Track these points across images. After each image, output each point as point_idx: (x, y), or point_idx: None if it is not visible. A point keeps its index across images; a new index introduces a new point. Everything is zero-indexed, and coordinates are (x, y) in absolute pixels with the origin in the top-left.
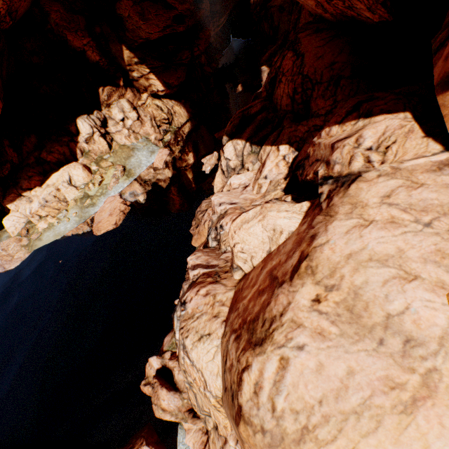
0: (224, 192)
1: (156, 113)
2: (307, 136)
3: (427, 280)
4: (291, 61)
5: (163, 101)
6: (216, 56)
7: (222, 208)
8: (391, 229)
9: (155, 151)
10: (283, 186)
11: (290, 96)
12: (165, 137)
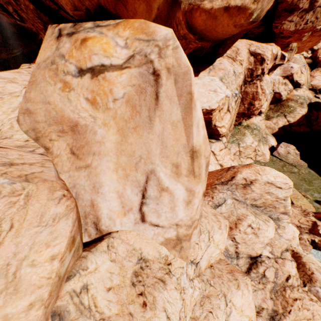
0: None
1: None
2: None
3: (21, 84)
4: None
5: None
6: None
7: None
8: (16, 74)
9: None
10: None
11: None
12: None
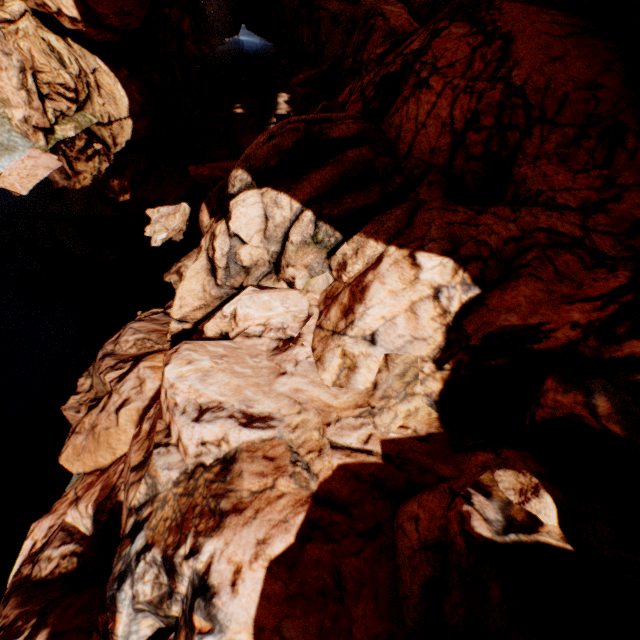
0: (213, 345)
1: (44, 61)
2: (523, 253)
3: None
4: (465, 44)
5: (72, 46)
6: (211, 38)
7: (210, 436)
8: None
9: (17, 150)
10: (436, 389)
11: (454, 128)
12: (60, 129)
